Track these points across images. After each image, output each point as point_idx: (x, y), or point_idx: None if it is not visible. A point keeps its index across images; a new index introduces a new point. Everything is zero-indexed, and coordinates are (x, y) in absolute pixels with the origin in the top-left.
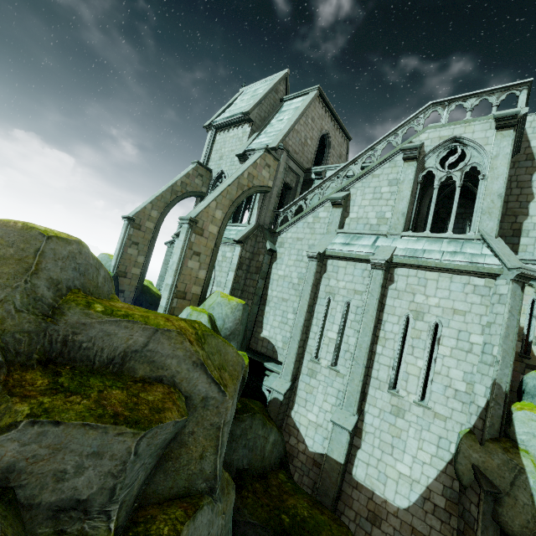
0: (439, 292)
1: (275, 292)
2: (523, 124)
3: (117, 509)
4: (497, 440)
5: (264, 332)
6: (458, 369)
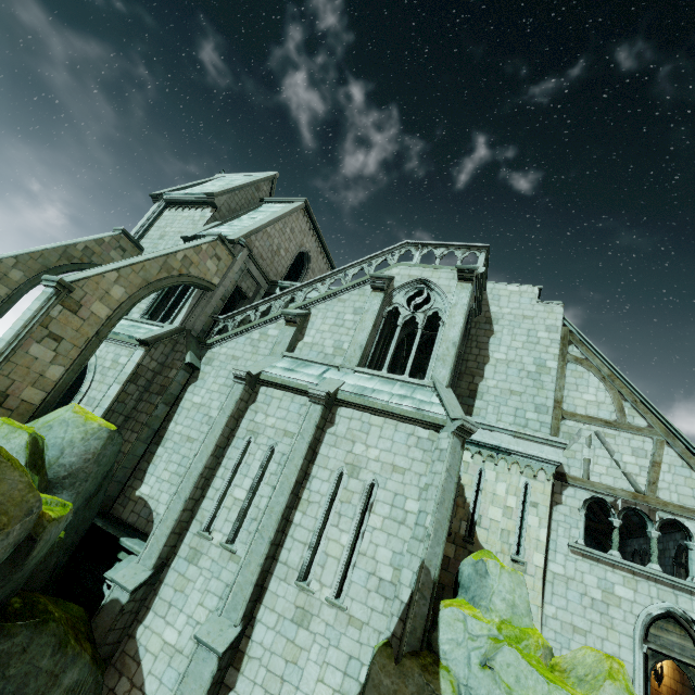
0: (381, 442)
1: (181, 427)
2: (481, 283)
3: None
4: (417, 653)
5: (143, 488)
6: (387, 548)
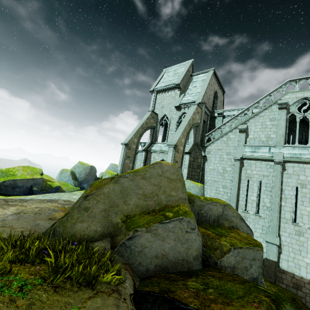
0: None
1: (209, 177)
2: None
3: (263, 281)
4: None
5: None
6: None
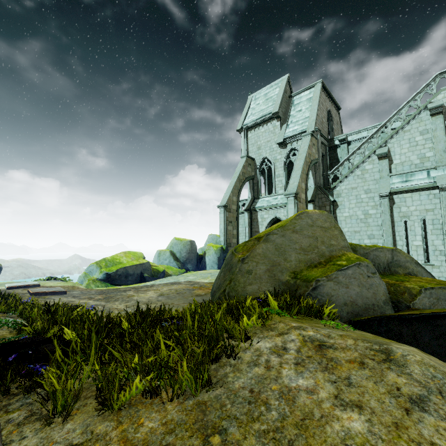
0: None
1: (346, 229)
2: None
3: None
4: None
5: None
6: None
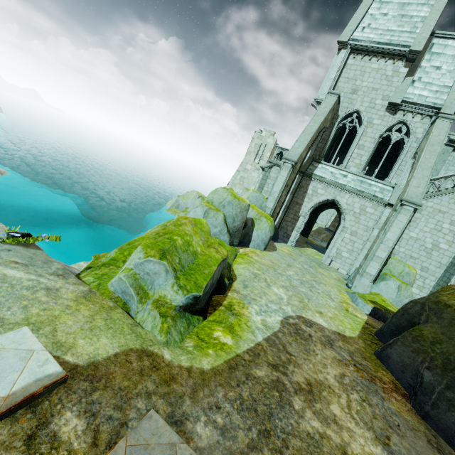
0: None
1: (403, 249)
2: None
3: None
4: None
5: None
6: None
